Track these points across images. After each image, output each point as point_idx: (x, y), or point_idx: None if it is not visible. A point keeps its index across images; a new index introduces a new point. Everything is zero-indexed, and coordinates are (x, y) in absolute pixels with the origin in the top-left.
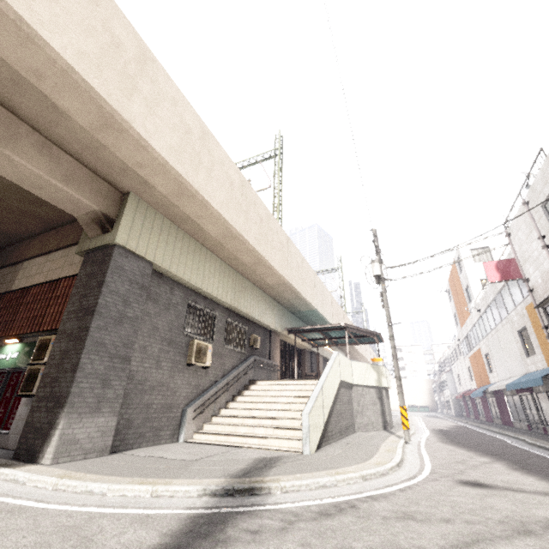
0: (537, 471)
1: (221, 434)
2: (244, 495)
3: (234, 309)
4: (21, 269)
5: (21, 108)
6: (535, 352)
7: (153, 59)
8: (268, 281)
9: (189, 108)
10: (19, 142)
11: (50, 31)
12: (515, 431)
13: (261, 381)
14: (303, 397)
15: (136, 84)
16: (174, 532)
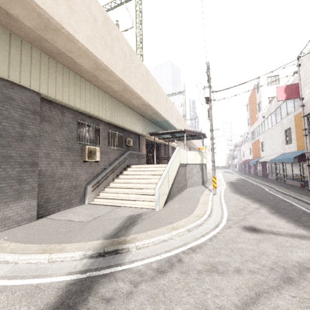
0: (285, 214)
1: (109, 199)
2: (111, 254)
3: (113, 123)
4: None
5: None
6: (292, 142)
7: None
8: (134, 103)
9: None
10: None
11: None
12: (269, 182)
13: (133, 165)
14: (157, 175)
15: None
16: (49, 306)
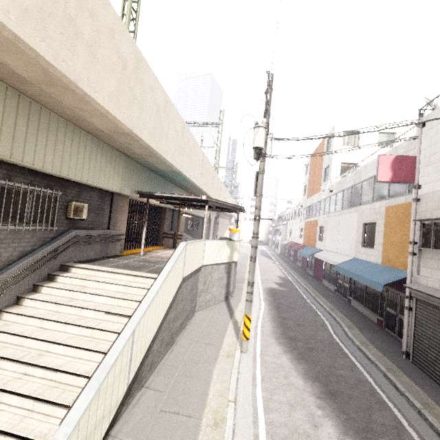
0: None
1: None
2: None
3: (19, 164)
4: None
5: None
6: (374, 247)
7: None
8: (96, 124)
9: None
10: None
11: None
12: (327, 296)
13: (77, 268)
14: (118, 315)
15: None
16: None
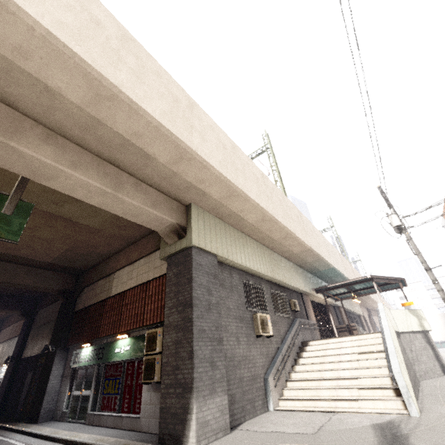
0: None
1: (307, 399)
2: None
3: (274, 280)
4: (115, 279)
5: (123, 162)
6: None
7: (194, 103)
8: (293, 251)
9: (220, 130)
10: (124, 186)
11: (145, 103)
12: None
13: (312, 341)
14: (367, 353)
15: (191, 123)
16: None
